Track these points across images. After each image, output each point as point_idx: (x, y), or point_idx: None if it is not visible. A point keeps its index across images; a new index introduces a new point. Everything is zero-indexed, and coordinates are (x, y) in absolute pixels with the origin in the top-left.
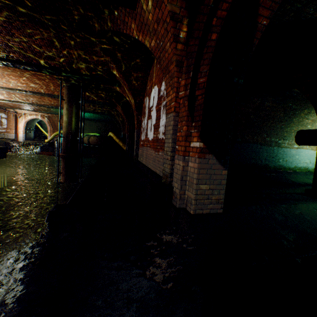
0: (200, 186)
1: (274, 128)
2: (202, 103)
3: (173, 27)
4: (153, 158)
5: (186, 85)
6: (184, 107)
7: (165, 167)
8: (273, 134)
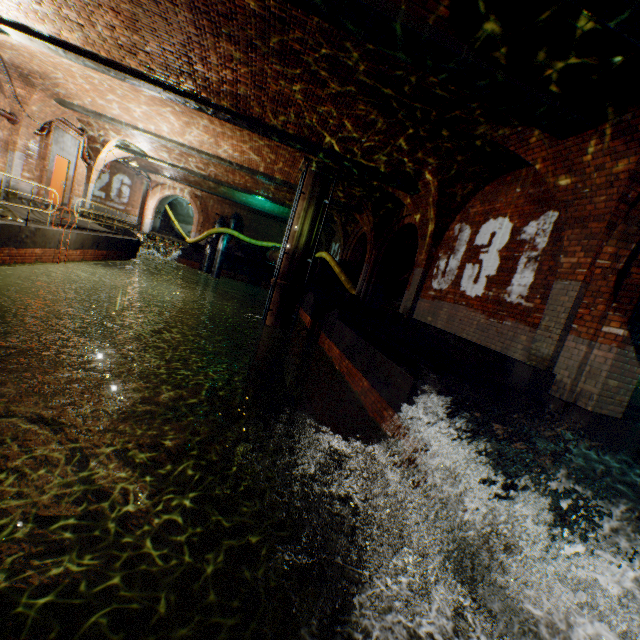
0: (608, 381)
1: None
2: None
3: (624, 186)
4: (481, 325)
5: (618, 256)
6: (604, 281)
7: (539, 346)
8: None
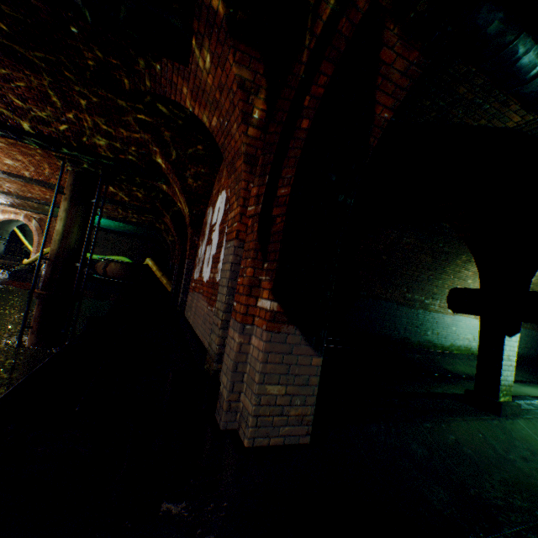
0: (268, 388)
1: (418, 278)
2: (282, 231)
3: (242, 101)
4: (204, 316)
5: (259, 196)
6: (253, 233)
7: (212, 339)
8: (416, 288)
